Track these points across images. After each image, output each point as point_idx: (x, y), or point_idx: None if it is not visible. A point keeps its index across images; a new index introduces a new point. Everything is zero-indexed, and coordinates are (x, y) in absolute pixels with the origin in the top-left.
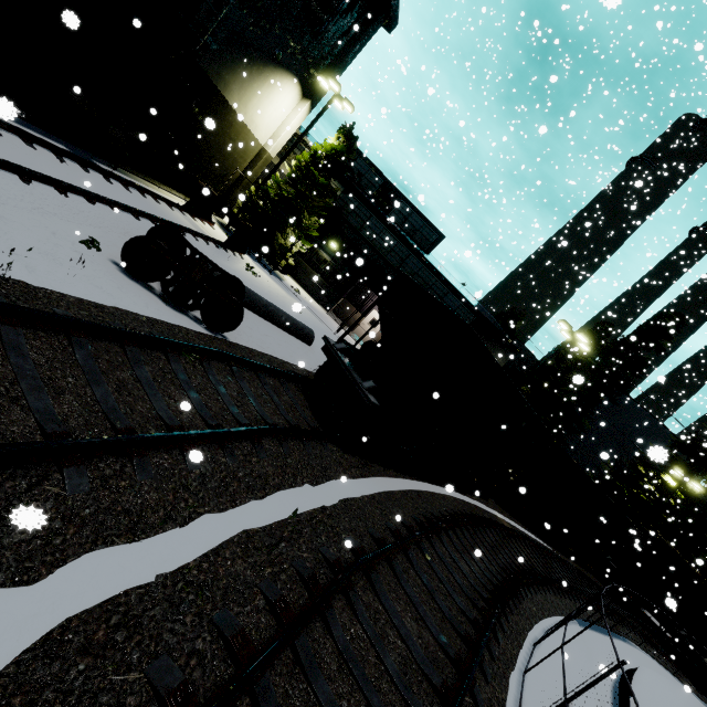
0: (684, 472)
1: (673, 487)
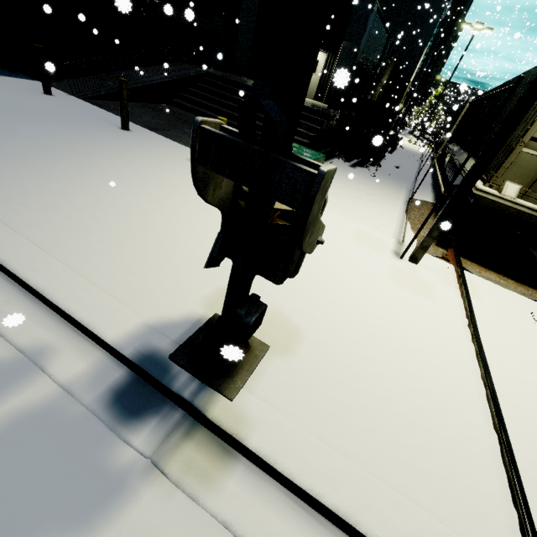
0: None
1: None
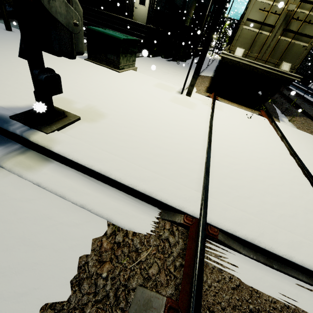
0: None
1: None
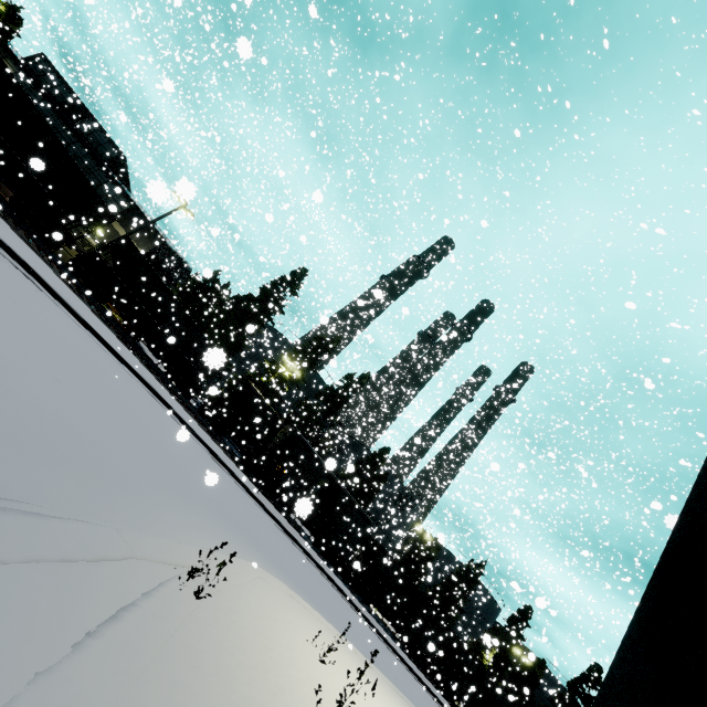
0: (289, 358)
1: (283, 372)
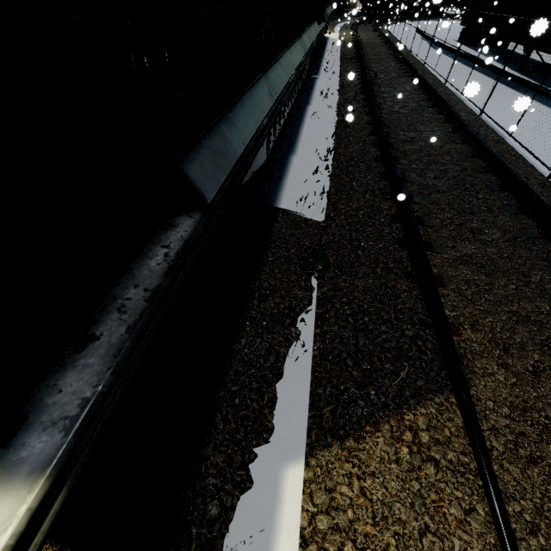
0: None
1: None
